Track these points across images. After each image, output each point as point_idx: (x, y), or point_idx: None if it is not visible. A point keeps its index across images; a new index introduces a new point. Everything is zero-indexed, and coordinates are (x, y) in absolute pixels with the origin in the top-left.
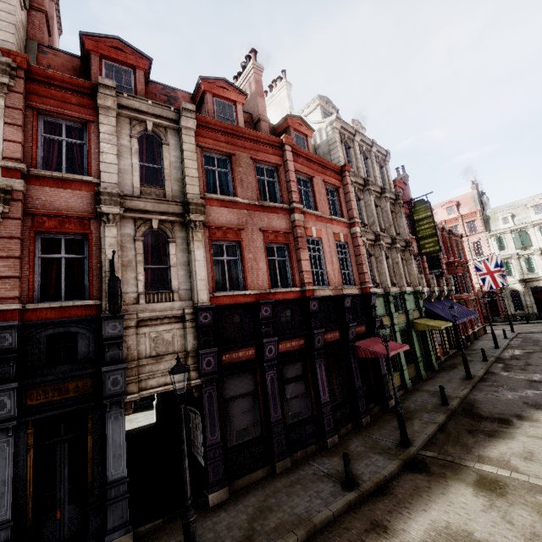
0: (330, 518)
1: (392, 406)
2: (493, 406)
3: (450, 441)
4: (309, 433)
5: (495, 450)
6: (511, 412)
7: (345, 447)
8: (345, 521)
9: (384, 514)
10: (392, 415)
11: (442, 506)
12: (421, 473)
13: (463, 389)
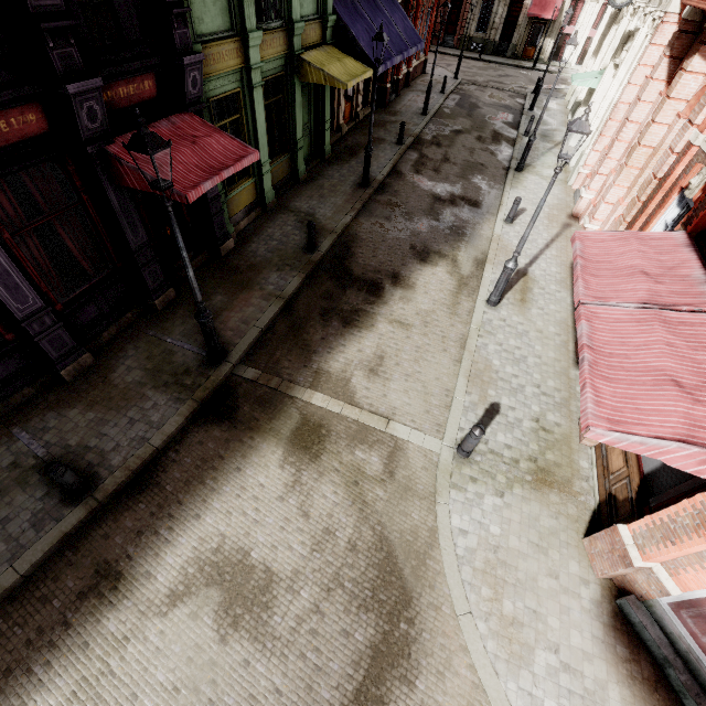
0: (16, 585)
1: (228, 252)
2: (373, 254)
3: (291, 339)
4: (5, 375)
5: (342, 356)
6: (389, 269)
7: (106, 375)
8: (48, 578)
9: (128, 542)
10: (221, 277)
11: (228, 499)
12: (221, 425)
13: (349, 212)
